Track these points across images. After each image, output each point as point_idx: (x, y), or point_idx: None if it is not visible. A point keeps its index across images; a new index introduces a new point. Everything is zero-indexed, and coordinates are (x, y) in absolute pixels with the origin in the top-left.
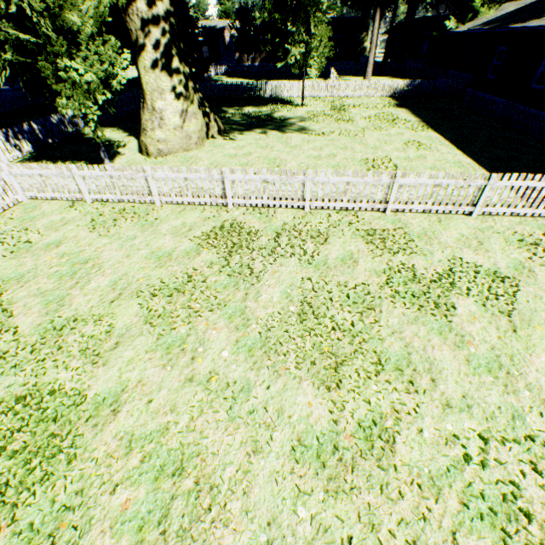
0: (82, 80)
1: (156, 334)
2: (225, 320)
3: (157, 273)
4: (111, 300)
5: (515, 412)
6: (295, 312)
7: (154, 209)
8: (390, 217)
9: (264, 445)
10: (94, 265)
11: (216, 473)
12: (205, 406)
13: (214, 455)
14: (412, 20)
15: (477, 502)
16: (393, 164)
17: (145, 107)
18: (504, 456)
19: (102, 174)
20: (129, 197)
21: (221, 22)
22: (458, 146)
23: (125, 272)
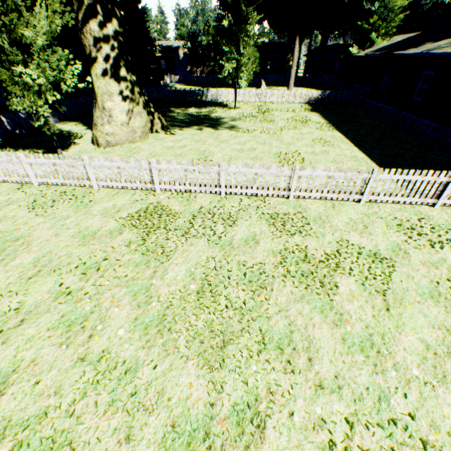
0: (35, 83)
1: (62, 311)
2: (129, 297)
3: (78, 251)
4: (29, 276)
5: (382, 393)
6: (196, 289)
7: (91, 192)
8: (292, 202)
9: (138, 432)
10: (24, 242)
11: None
12: (90, 388)
13: (85, 443)
14: (325, 46)
15: None
16: (301, 157)
17: (96, 106)
18: (368, 442)
19: (46, 162)
20: (70, 181)
21: (177, 43)
22: (356, 144)
23: (50, 250)
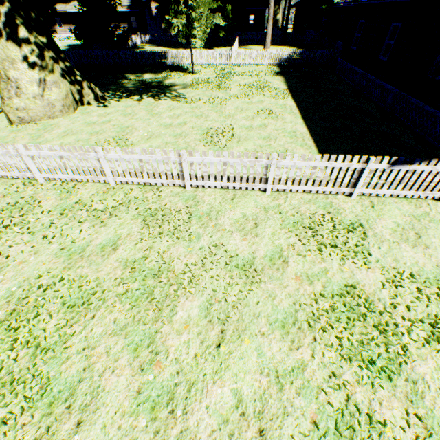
0: None
1: None
2: None
3: None
4: None
5: None
6: (2, 317)
7: None
8: (188, 193)
9: None
10: None
11: None
12: None
13: None
14: None
15: None
16: (232, 134)
17: (0, 76)
18: None
19: None
20: None
21: None
22: (304, 115)
23: None
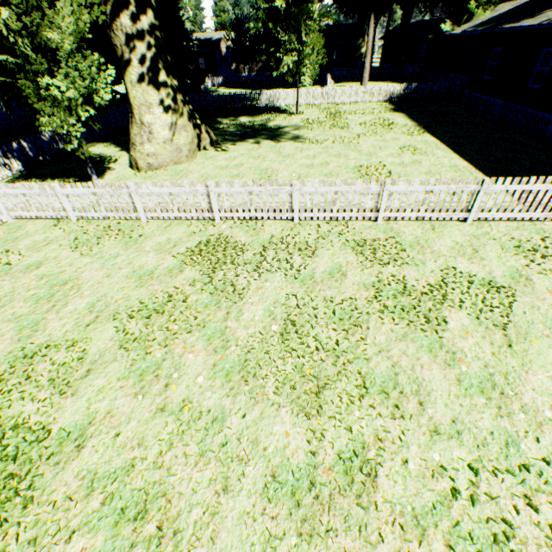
0: (64, 97)
1: (130, 359)
2: (203, 342)
3: (136, 293)
4: (86, 323)
5: (509, 438)
6: (278, 331)
7: (140, 226)
8: (382, 226)
9: (235, 482)
10: (73, 286)
11: (182, 515)
12: (175, 439)
13: (180, 494)
14: (408, 25)
15: (465, 545)
16: (387, 171)
17: (133, 122)
18: (496, 489)
19: (86, 192)
20: (114, 213)
21: (217, 34)
22: (455, 150)
23: (104, 293)
